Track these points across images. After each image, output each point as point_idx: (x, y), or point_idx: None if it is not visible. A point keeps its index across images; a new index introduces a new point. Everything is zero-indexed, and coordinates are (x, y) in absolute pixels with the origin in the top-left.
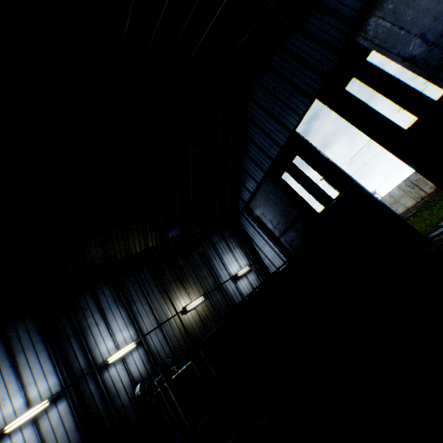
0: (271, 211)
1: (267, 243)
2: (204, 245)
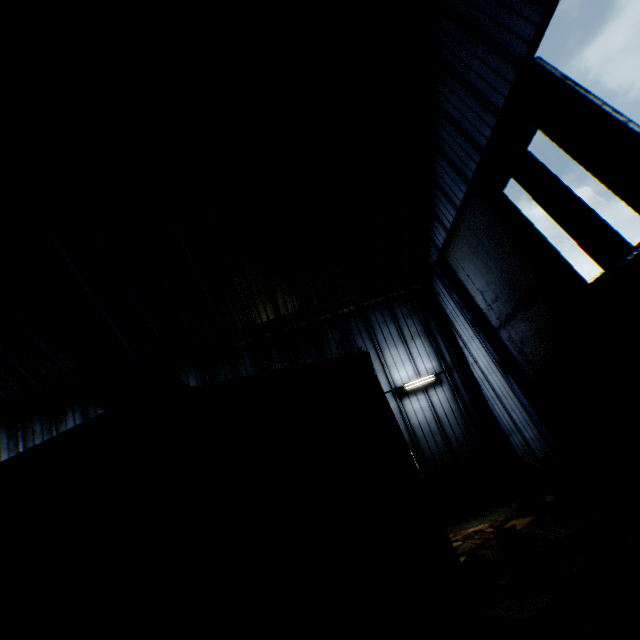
0: (482, 271)
1: (476, 338)
2: (352, 327)
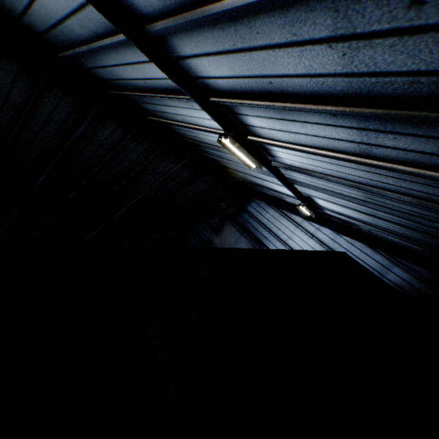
0: None
1: None
2: None
